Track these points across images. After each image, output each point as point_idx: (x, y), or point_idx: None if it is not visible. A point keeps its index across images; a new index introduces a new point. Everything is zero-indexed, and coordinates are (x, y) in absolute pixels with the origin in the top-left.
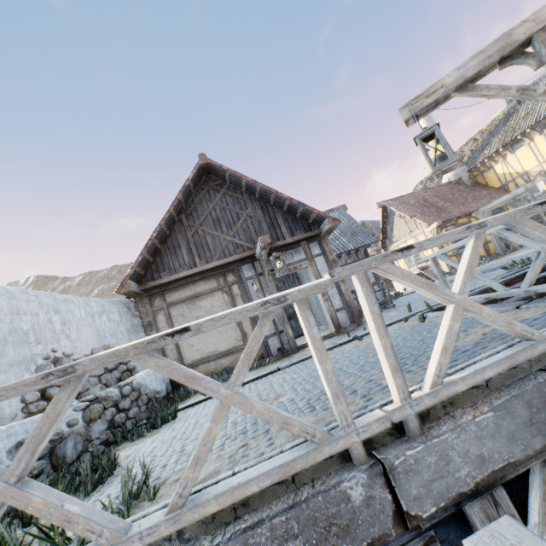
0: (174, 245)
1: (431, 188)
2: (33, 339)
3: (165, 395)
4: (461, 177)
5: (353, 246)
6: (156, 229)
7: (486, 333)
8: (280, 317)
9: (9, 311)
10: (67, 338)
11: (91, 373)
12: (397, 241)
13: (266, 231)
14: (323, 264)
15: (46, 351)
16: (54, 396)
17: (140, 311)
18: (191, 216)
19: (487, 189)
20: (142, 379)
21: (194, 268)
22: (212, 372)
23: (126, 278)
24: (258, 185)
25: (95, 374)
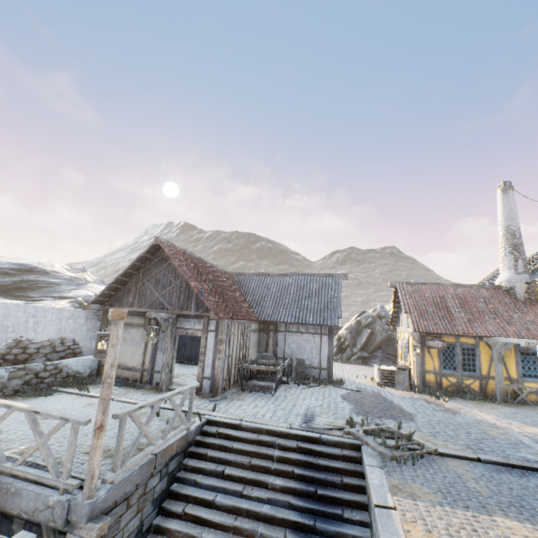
0: (130, 288)
1: (467, 286)
2: (11, 330)
3: (87, 376)
4: (514, 287)
5: (311, 321)
6: (114, 279)
7: (87, 453)
8: (162, 363)
9: (4, 316)
10: (35, 331)
11: (42, 351)
12: (401, 326)
13: (182, 300)
14: (212, 339)
15: (16, 336)
16: (10, 358)
17: (102, 320)
18: (146, 272)
19: (537, 315)
20: (69, 363)
21: (132, 307)
22: (119, 375)
23: (90, 302)
24: (180, 269)
25: (44, 352)
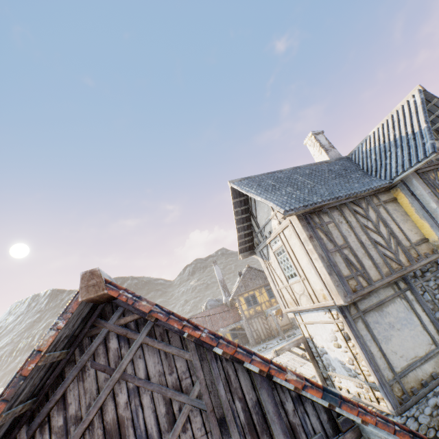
0: None
1: (213, 308)
2: None
3: None
4: (226, 303)
5: None
6: None
7: None
8: None
9: None
10: None
11: None
12: None
13: None
14: None
15: None
16: None
17: None
18: None
19: (234, 312)
20: None
21: None
22: None
23: None
24: None
25: None
